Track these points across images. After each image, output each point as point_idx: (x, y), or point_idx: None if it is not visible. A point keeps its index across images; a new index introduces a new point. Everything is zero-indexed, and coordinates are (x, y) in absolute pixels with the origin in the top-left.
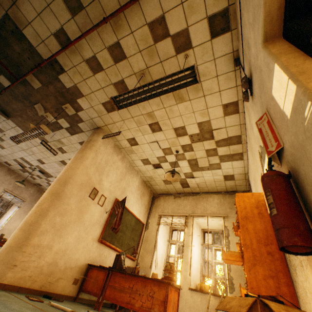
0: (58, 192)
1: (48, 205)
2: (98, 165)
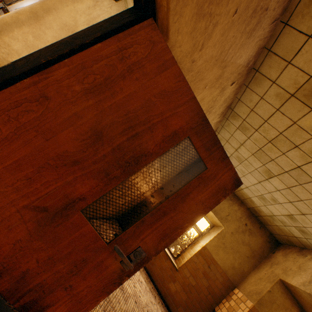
0: (37, 14)
1: (24, 19)
2: (92, 19)
